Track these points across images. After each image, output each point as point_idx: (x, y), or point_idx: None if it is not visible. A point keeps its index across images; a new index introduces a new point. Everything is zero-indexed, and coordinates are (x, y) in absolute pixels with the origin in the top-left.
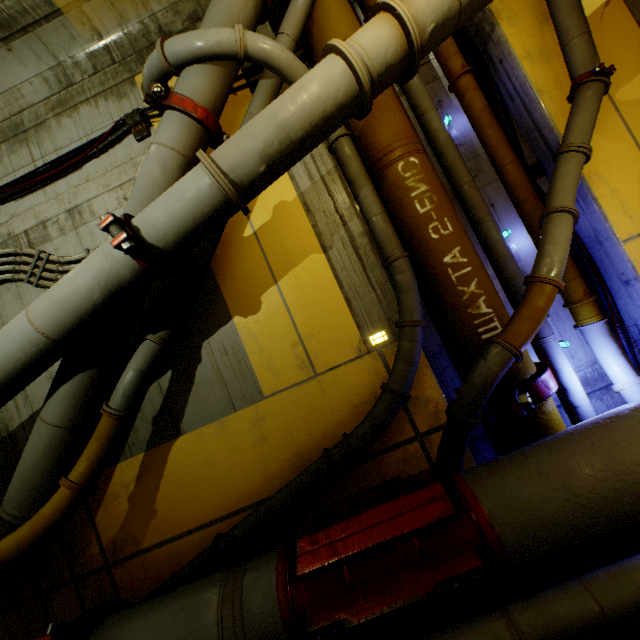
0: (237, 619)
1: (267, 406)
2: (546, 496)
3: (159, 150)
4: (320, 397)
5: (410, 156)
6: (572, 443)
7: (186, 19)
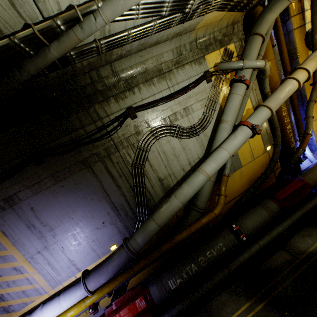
0: (271, 211)
1: (243, 169)
2: (316, 177)
3: (240, 97)
4: (254, 165)
5: None
6: (316, 168)
7: (222, 35)
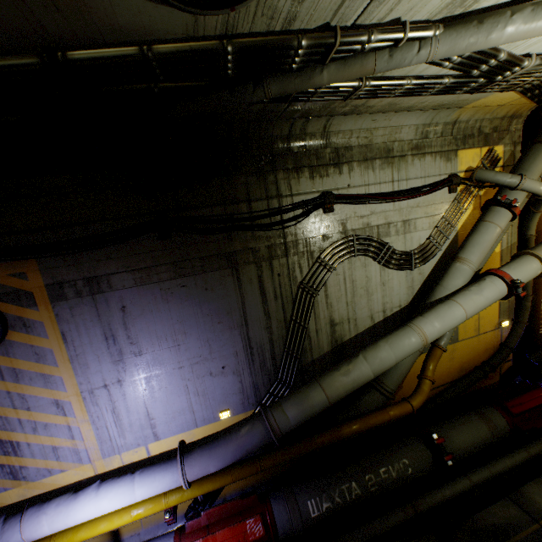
0: (495, 429)
1: (457, 345)
2: None
3: (498, 230)
4: (476, 344)
5: None
6: None
7: (491, 128)
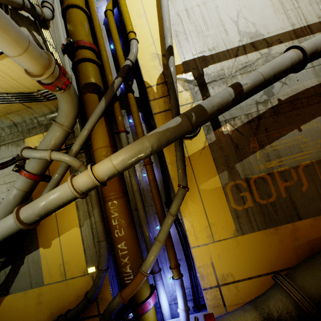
0: None
1: (44, 289)
2: None
3: (14, 189)
4: (65, 289)
5: (114, 200)
6: None
7: (49, 120)
